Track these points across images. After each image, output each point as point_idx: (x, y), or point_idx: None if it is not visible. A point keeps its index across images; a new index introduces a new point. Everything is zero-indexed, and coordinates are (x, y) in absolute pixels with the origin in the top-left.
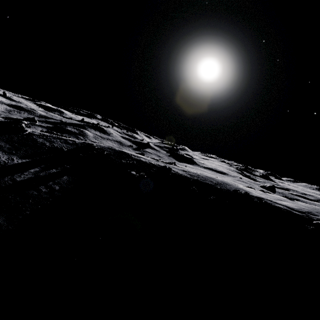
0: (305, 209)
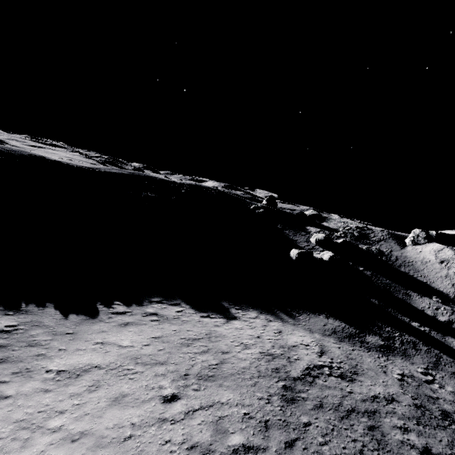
0: (96, 167)
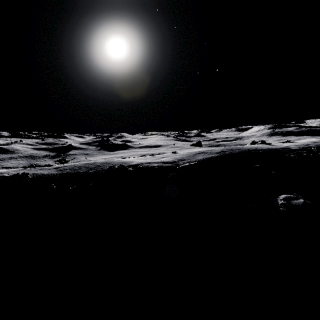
0: (178, 158)
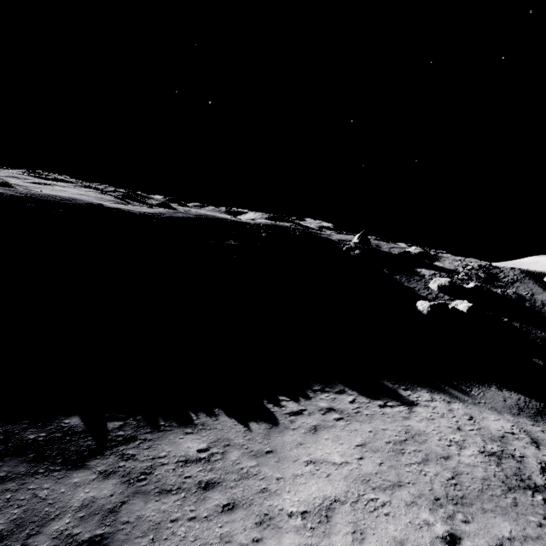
0: (159, 212)
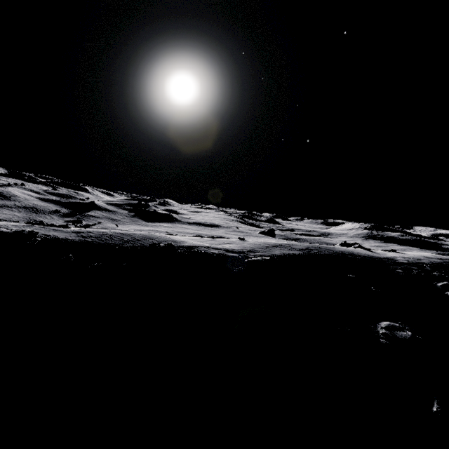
0: (248, 248)
